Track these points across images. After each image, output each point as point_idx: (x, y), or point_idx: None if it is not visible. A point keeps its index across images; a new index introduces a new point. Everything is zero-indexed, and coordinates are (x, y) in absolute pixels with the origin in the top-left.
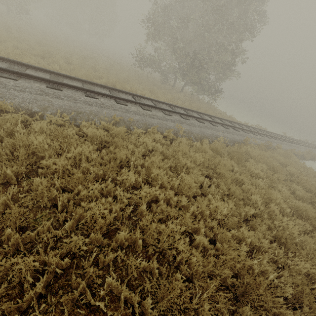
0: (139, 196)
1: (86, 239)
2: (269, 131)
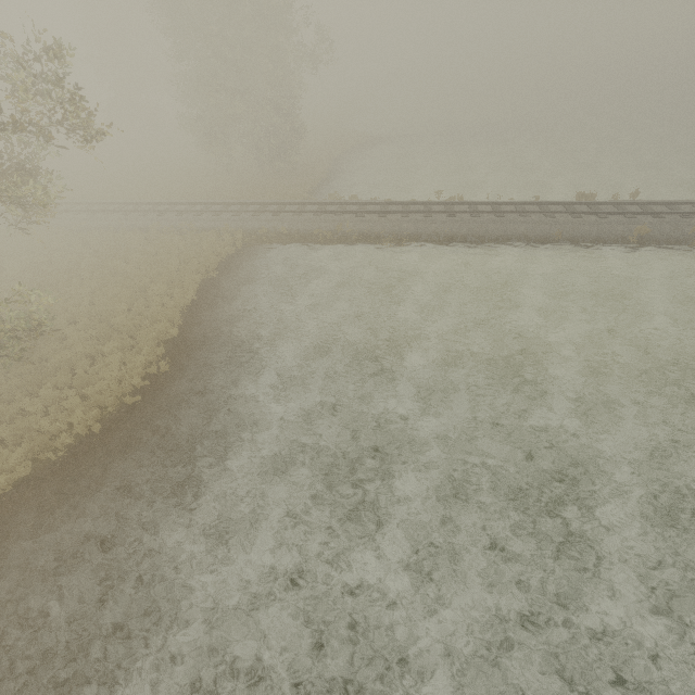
0: None
1: None
2: (308, 202)
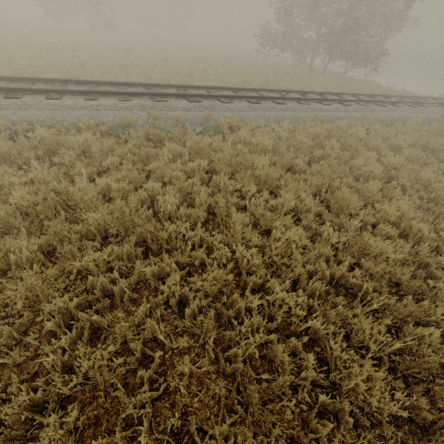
0: (390, 163)
1: (380, 182)
2: None
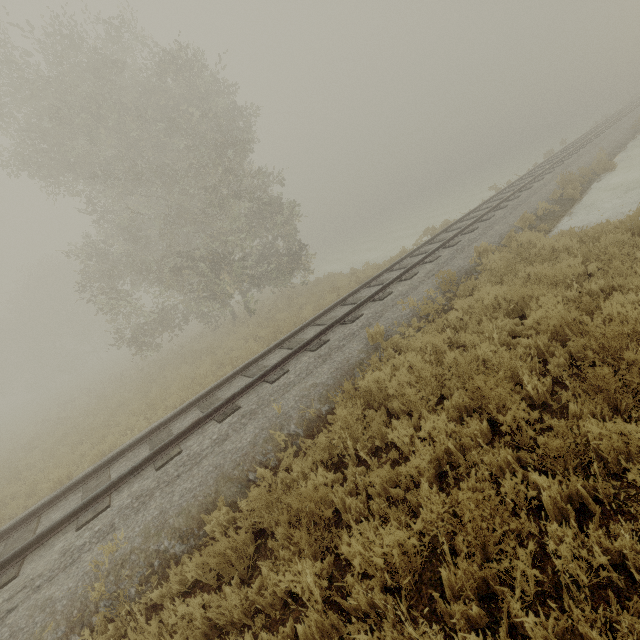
0: None
1: None
2: (451, 224)
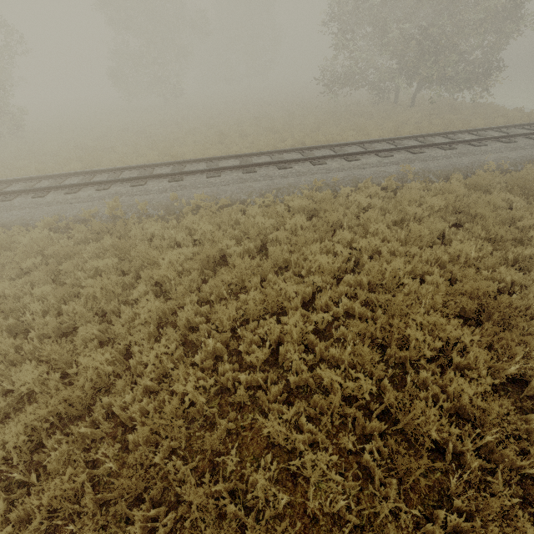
0: (358, 248)
1: (320, 278)
2: None
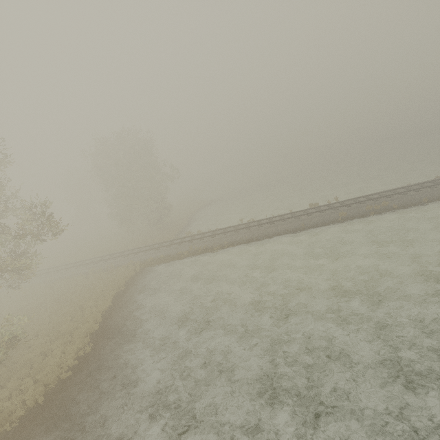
0: None
1: None
2: (174, 239)
